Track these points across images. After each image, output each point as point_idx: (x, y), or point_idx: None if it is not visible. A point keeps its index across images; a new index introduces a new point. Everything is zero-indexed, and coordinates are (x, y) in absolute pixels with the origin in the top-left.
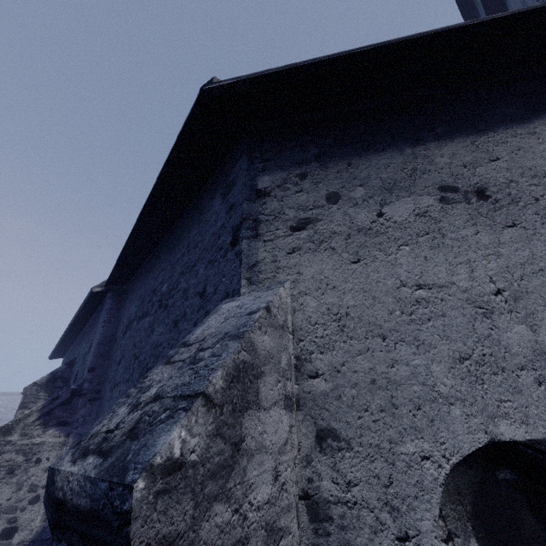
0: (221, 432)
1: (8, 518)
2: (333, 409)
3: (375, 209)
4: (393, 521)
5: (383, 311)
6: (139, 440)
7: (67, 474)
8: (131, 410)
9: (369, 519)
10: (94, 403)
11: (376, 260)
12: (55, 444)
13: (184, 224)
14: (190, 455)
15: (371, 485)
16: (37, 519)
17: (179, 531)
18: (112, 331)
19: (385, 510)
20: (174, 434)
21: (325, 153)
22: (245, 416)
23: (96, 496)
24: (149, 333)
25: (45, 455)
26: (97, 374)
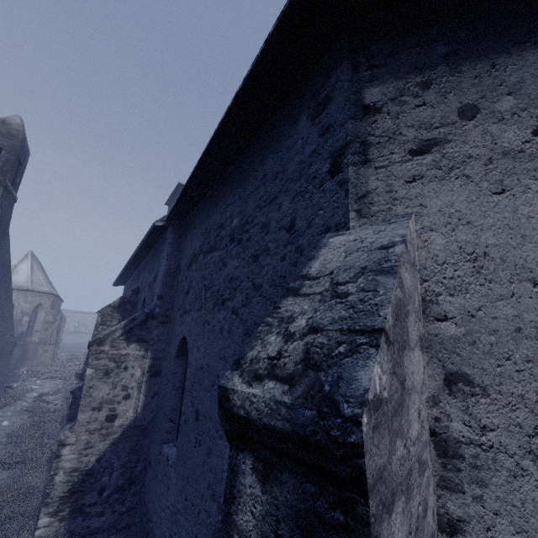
0: (395, 371)
1: (109, 407)
2: (466, 355)
3: (530, 125)
4: (537, 469)
5: (535, 253)
6: (326, 372)
7: (248, 395)
8: (287, 340)
9: (508, 464)
10: (165, 326)
11: (529, 191)
12: (137, 356)
13: (255, 154)
14: (383, 392)
15: (511, 433)
16: (130, 411)
17: (384, 464)
18: (175, 264)
19: (527, 458)
20: (374, 370)
21: (457, 51)
22: (404, 356)
23: (299, 421)
24: (221, 266)
25: (131, 364)
26: (165, 301)
